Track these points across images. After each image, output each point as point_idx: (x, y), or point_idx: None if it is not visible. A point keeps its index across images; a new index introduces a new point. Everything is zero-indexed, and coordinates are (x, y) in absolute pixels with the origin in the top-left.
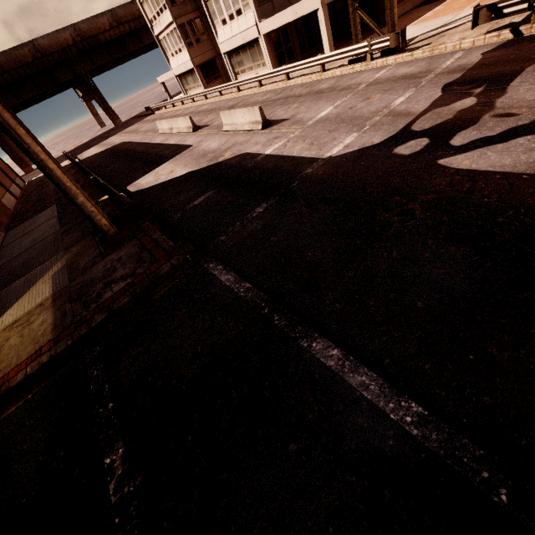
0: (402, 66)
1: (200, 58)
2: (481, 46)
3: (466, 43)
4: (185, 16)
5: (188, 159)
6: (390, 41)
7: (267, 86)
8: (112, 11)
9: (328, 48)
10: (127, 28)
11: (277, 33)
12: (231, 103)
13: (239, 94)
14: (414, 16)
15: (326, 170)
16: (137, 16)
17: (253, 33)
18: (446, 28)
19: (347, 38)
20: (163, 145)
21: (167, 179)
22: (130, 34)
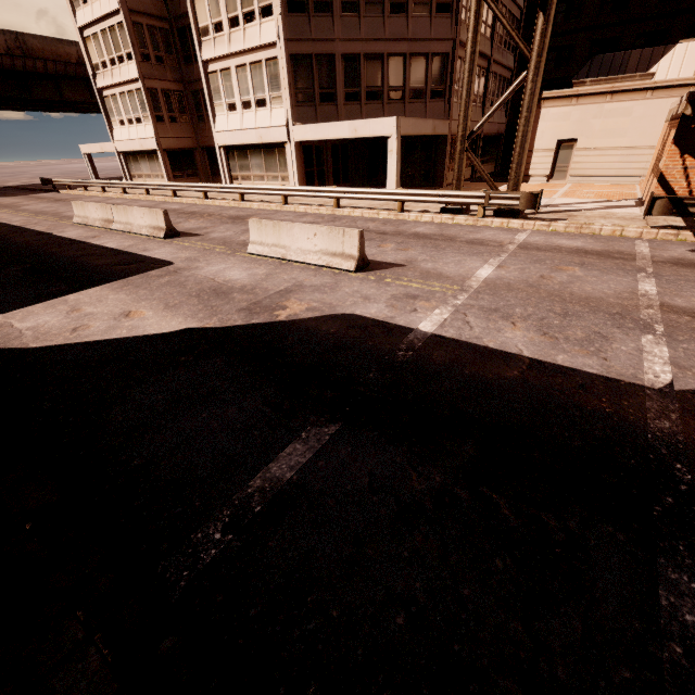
0: (552, 236)
1: (171, 142)
2: (667, 241)
3: (630, 232)
4: (161, 81)
5: (173, 291)
6: (521, 200)
7: (297, 206)
8: (18, 35)
9: (395, 185)
10: (40, 66)
11: (310, 148)
12: (234, 212)
13: (242, 205)
14: (476, 187)
15: None
16: (64, 60)
17: (279, 134)
18: (562, 209)
19: None
20: (87, 244)
21: (115, 334)
22: (43, 77)
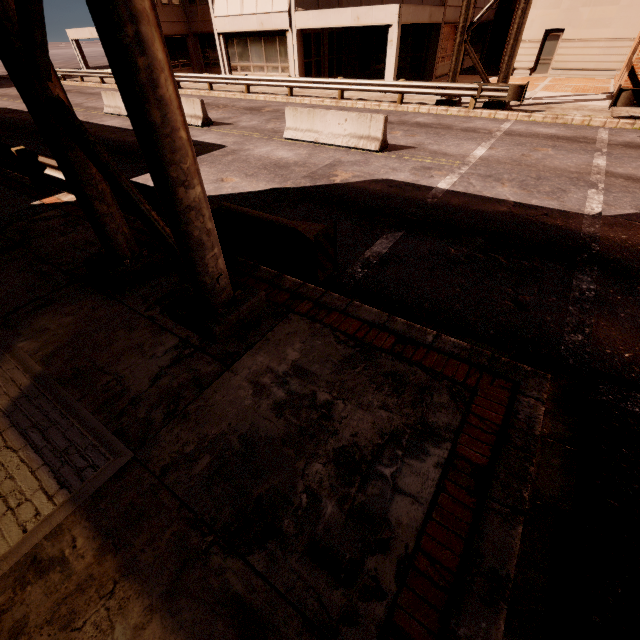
0: (532, 125)
1: (164, 27)
2: (624, 129)
3: (596, 122)
4: None
5: (243, 165)
6: (509, 92)
7: (303, 98)
8: None
9: (392, 78)
10: None
11: (309, 36)
12: (246, 104)
13: (248, 97)
14: (464, 80)
15: (631, 235)
16: None
17: (281, 21)
18: (542, 102)
19: (382, 77)
20: None
21: (225, 191)
22: None
